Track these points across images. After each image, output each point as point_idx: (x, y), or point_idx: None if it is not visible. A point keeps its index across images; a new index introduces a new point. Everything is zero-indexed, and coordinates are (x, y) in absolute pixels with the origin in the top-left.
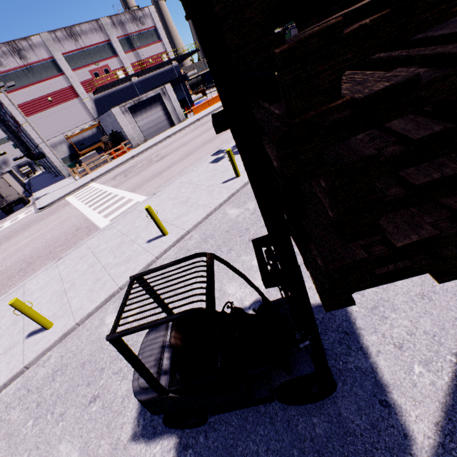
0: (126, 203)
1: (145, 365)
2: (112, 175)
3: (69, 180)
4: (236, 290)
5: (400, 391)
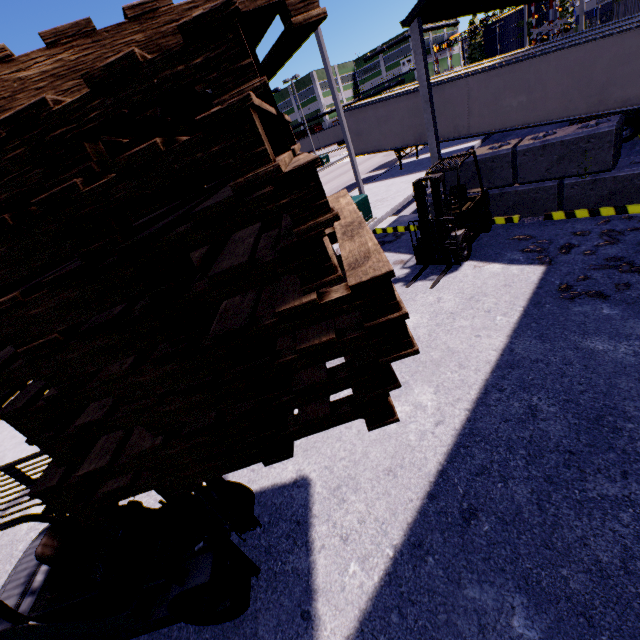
0: None
1: None
2: None
3: None
4: None
5: (327, 598)
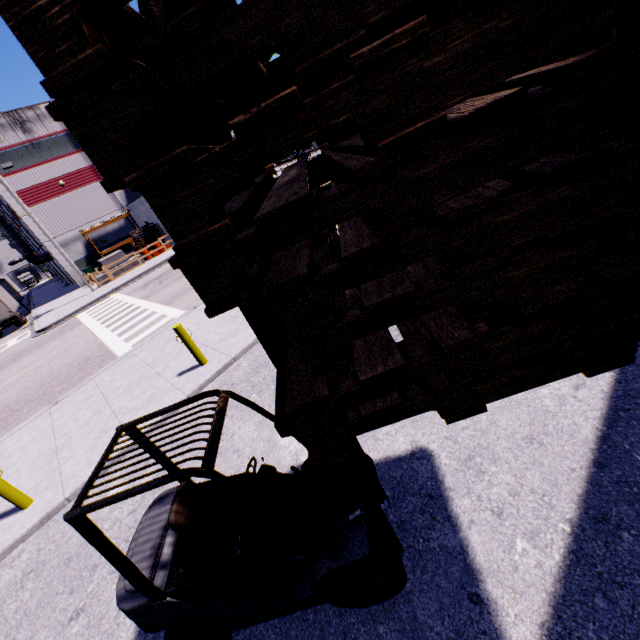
0: (157, 320)
1: (125, 556)
2: (143, 282)
3: (84, 290)
4: (291, 441)
5: (497, 579)
